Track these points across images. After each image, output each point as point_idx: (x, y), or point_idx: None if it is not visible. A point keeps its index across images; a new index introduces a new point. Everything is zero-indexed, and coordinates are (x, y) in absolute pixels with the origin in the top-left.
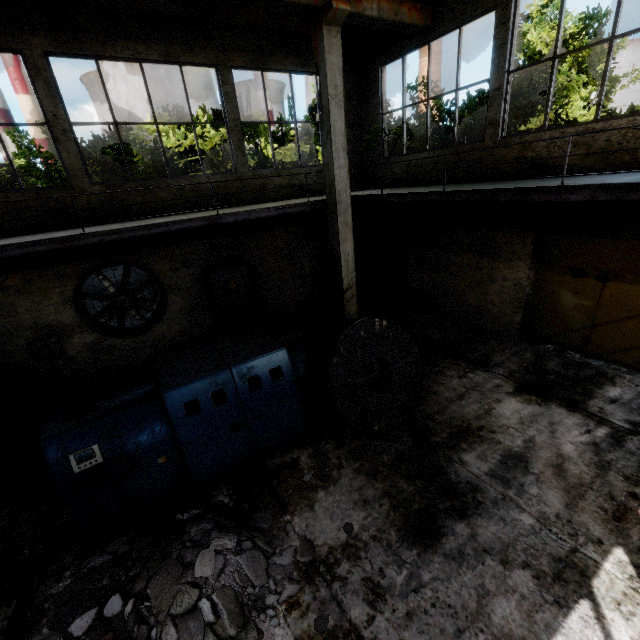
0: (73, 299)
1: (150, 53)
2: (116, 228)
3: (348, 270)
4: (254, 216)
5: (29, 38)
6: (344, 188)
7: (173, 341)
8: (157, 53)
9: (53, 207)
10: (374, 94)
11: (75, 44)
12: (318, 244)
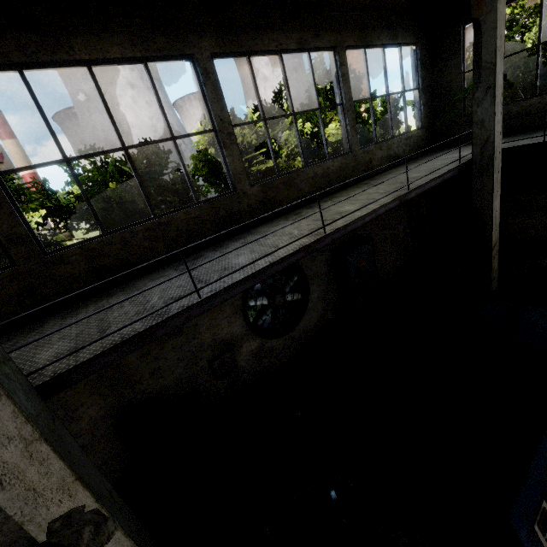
0: (242, 308)
1: (289, 42)
2: (347, 222)
3: (495, 226)
4: (426, 187)
5: (199, 41)
6: (498, 143)
7: (313, 330)
8: (294, 42)
9: (223, 216)
10: (453, 55)
11: (234, 42)
12: (407, 209)
